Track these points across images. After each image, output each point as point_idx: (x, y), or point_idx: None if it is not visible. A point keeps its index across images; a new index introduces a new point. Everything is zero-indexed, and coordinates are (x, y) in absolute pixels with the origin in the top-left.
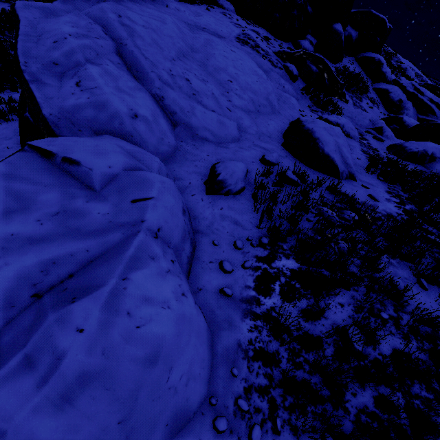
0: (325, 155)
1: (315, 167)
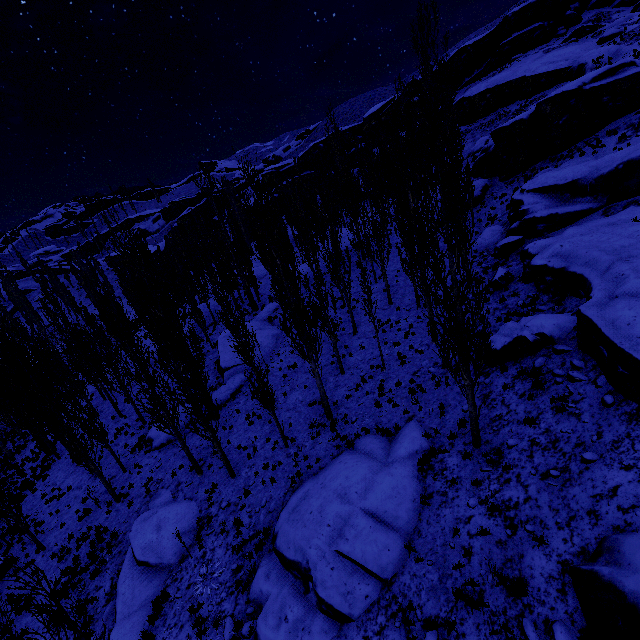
0: (614, 34)
1: (614, 38)
